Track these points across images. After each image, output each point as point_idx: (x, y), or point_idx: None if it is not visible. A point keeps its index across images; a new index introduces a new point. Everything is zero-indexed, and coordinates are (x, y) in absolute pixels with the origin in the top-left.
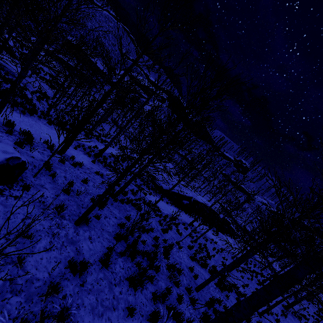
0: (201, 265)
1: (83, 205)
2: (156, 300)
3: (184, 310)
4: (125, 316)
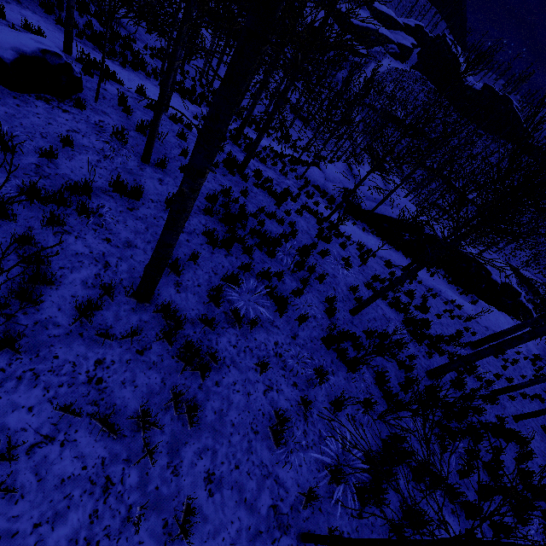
0: (389, 304)
1: (166, 154)
2: (246, 270)
3: (301, 305)
4: (186, 261)
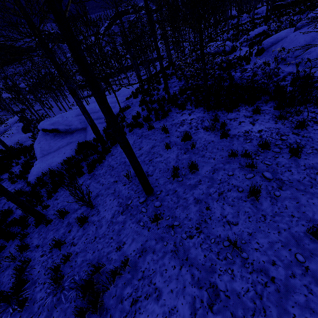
0: None
1: None
2: None
3: None
4: None
